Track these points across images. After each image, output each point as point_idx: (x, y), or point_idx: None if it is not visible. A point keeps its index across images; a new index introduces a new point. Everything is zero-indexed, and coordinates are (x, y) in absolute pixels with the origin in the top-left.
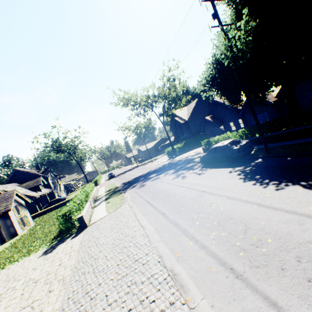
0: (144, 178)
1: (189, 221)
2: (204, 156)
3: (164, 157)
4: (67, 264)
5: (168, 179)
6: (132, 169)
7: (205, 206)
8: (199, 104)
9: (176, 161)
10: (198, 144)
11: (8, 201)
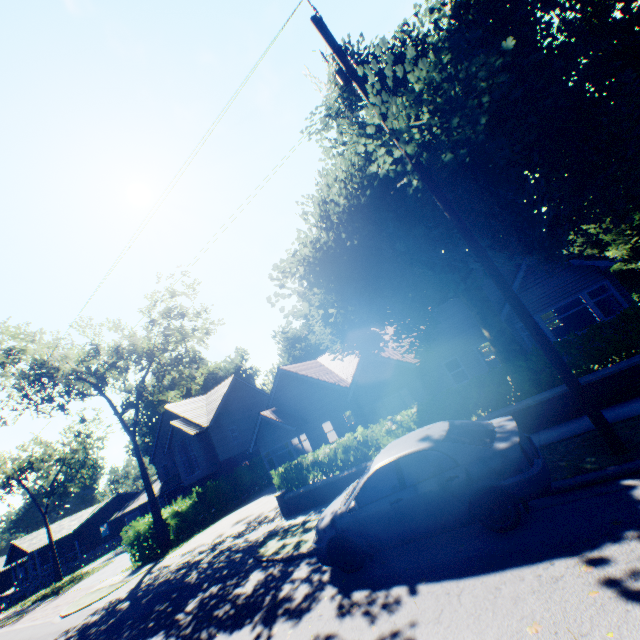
0: None
1: None
2: (347, 517)
3: (115, 564)
4: None
5: None
6: None
7: None
8: (237, 388)
9: (173, 570)
10: (241, 494)
11: None
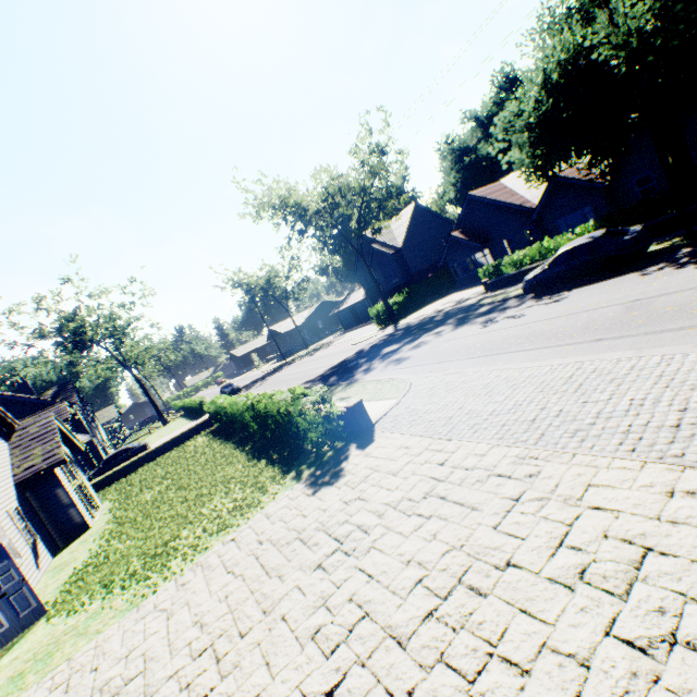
0: (368, 358)
1: None
2: (541, 274)
3: (352, 334)
4: (472, 453)
5: (468, 331)
6: (277, 370)
7: None
8: (418, 214)
9: (419, 321)
10: (433, 295)
11: (45, 443)
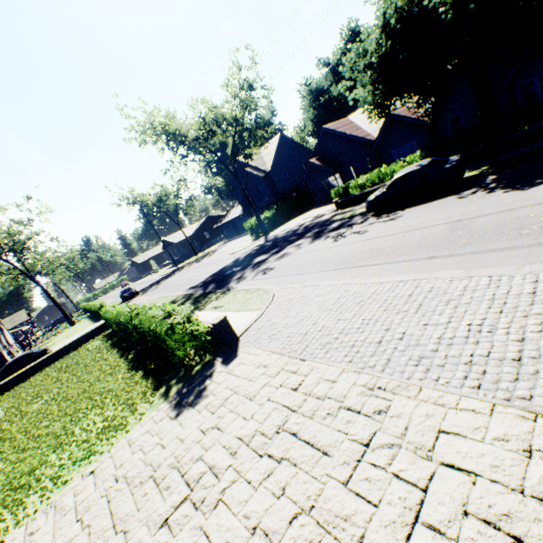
0: (242, 266)
1: (525, 237)
2: (381, 196)
3: (232, 244)
4: (323, 378)
5: (322, 245)
6: (170, 275)
7: (515, 222)
8: (283, 144)
9: (284, 233)
10: (296, 211)
11: None
